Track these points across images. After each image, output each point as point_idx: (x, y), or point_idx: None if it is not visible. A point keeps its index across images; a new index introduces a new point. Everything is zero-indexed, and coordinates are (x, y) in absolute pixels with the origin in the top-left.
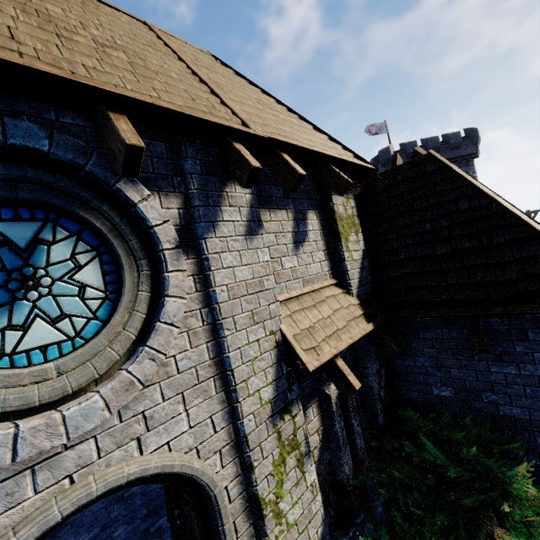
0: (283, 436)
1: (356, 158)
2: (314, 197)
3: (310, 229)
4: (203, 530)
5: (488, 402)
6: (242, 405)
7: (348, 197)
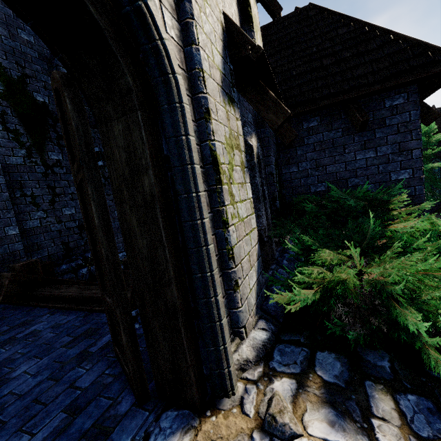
0: (230, 123)
1: None
2: None
3: None
4: (153, 148)
5: (351, 186)
6: (197, 28)
7: (255, 2)
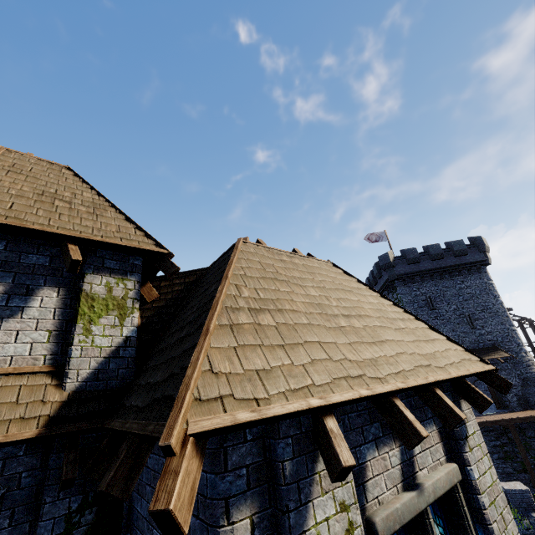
0: None
1: (154, 243)
2: (67, 274)
3: (34, 305)
4: None
5: None
6: None
7: (126, 278)
